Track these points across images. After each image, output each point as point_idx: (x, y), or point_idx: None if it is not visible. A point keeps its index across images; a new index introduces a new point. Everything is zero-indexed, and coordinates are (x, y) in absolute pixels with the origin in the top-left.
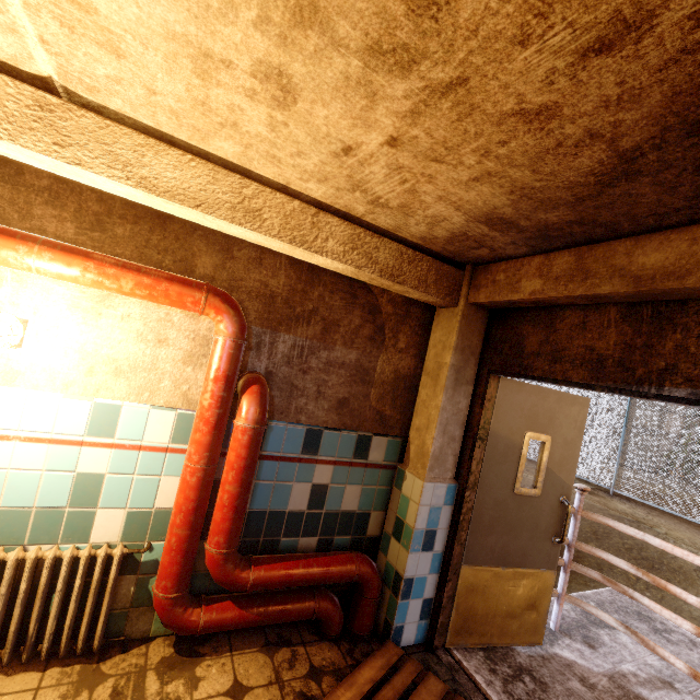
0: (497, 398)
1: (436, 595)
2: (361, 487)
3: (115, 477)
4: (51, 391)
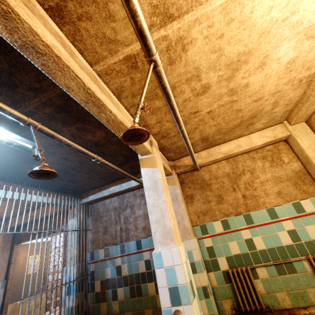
0: (18, 250)
1: None
2: None
3: None
4: None
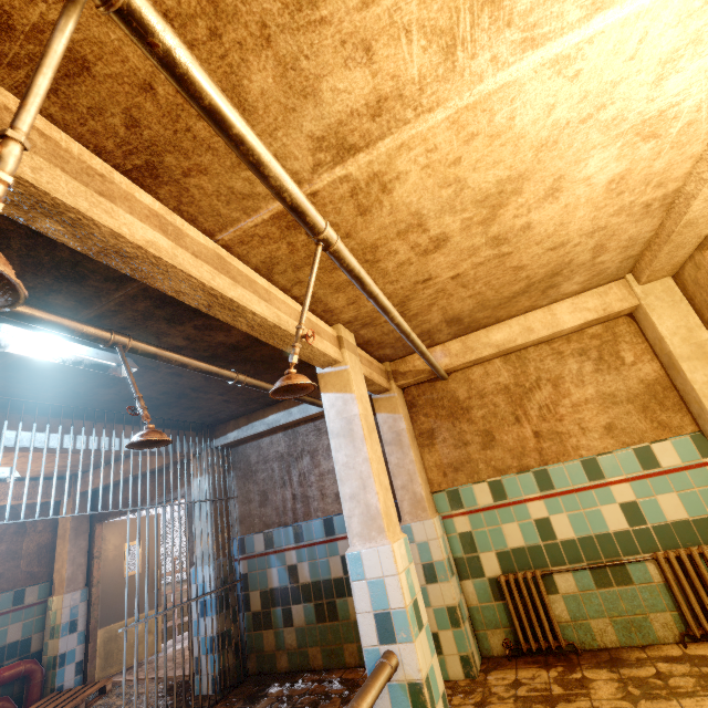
0: (103, 533)
1: (86, 656)
2: (22, 622)
3: None
4: None
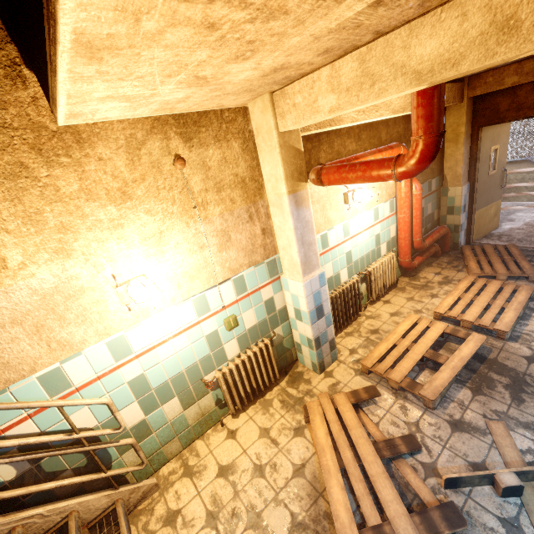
0: (481, 138)
1: (467, 227)
2: (431, 203)
3: (381, 233)
4: (363, 211)
